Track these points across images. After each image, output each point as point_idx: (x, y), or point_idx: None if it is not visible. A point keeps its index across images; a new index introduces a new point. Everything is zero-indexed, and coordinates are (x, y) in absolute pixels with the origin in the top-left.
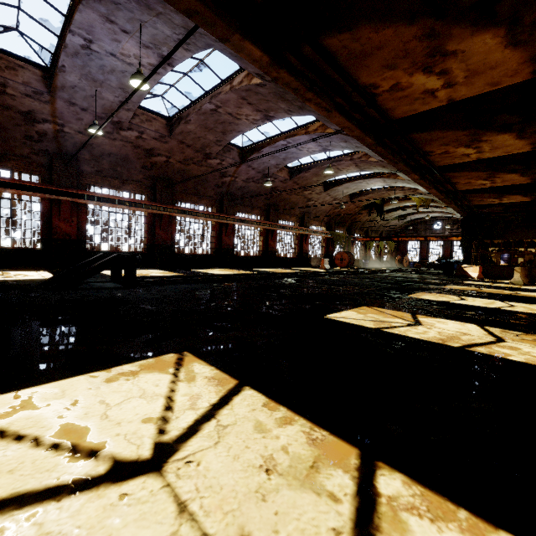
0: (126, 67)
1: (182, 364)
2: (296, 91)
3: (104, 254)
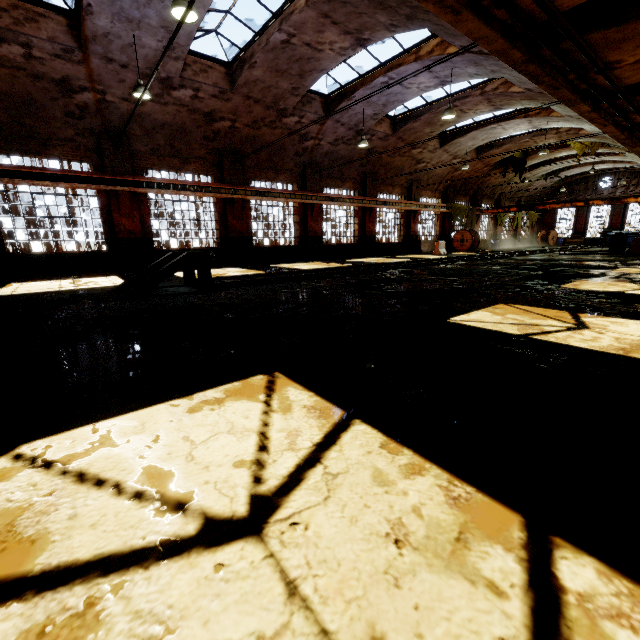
0: None
1: (273, 389)
2: None
3: (173, 253)
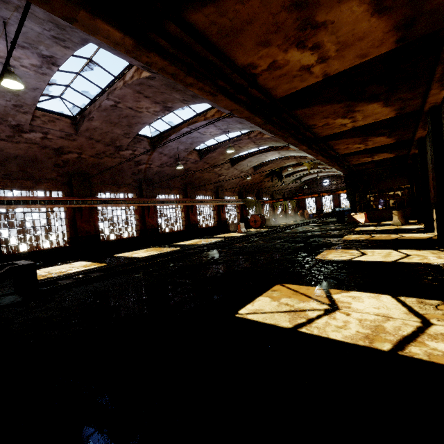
0: None
1: None
2: (174, 76)
3: (1, 265)
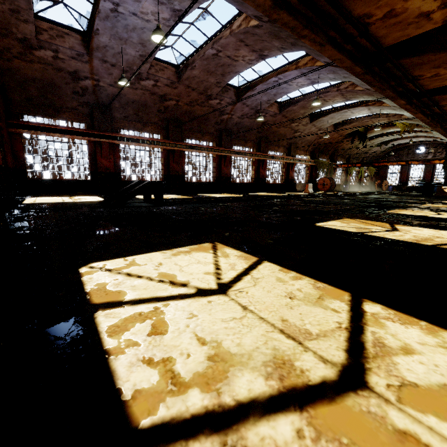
0: (145, 24)
1: (216, 249)
2: (293, 30)
3: (138, 181)
